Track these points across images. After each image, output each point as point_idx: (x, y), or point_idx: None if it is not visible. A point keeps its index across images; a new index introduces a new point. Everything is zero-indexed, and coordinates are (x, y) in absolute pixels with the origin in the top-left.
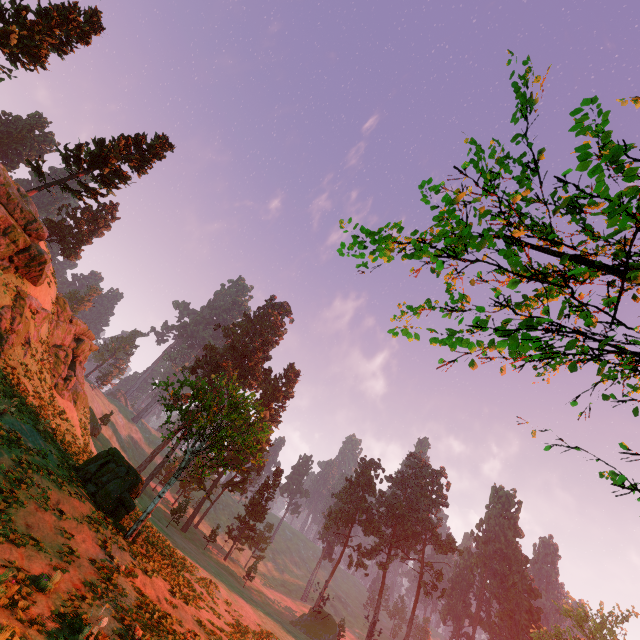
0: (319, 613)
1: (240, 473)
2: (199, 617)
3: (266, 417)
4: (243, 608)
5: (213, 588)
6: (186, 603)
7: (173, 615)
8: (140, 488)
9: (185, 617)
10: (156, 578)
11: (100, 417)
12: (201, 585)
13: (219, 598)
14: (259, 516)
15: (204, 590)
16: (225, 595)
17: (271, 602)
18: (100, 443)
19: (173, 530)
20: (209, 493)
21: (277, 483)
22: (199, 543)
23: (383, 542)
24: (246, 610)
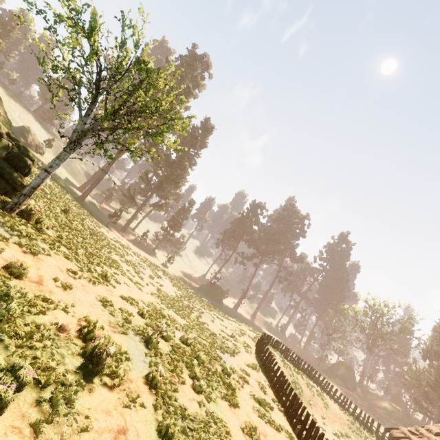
0: (214, 285)
1: (163, 199)
2: (108, 296)
3: (184, 159)
4: (163, 281)
5: (140, 267)
6: (93, 282)
7: (57, 299)
8: (28, 164)
9: (83, 299)
10: (50, 257)
11: (44, 140)
12: (129, 265)
13: (145, 274)
14: (177, 228)
15: (131, 268)
16: (150, 272)
17: (183, 276)
18: (47, 161)
19: (113, 229)
20: (140, 209)
21: (190, 209)
22: (135, 240)
23: (259, 253)
24: (166, 282)
